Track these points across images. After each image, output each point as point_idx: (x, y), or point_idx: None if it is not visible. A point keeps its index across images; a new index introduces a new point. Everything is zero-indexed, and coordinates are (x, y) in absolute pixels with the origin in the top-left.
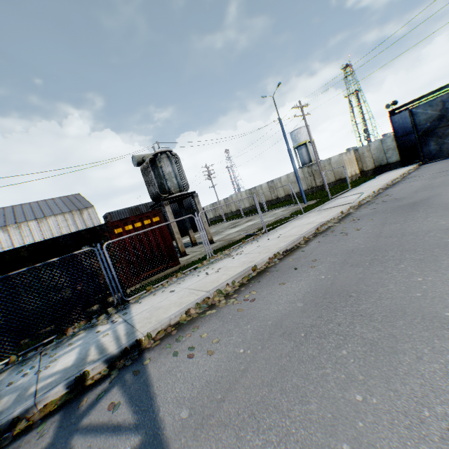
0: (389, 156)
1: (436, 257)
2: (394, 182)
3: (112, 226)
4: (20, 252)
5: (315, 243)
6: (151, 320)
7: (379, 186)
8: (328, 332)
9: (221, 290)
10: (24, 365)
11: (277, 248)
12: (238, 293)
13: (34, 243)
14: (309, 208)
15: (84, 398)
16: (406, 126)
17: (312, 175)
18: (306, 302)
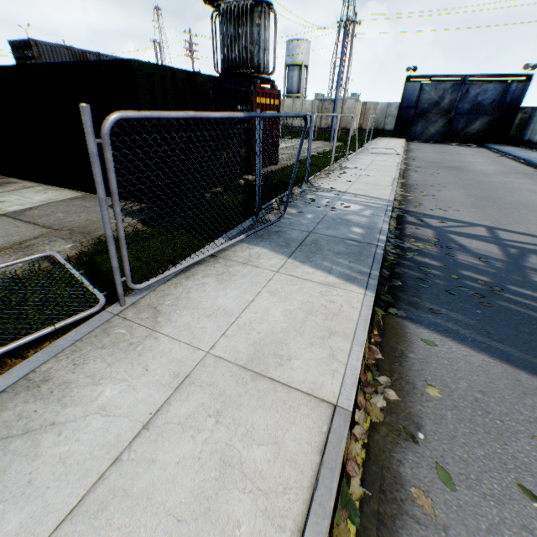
0: (388, 123)
1: (511, 192)
2: (405, 149)
3: (256, 91)
4: (205, 82)
5: (416, 175)
6: (376, 194)
7: (402, 148)
8: (505, 208)
9: (396, 187)
10: (299, 206)
11: (394, 171)
12: (412, 192)
13: (215, 77)
14: (351, 149)
15: (409, 221)
16: (412, 100)
17: (321, 112)
18: (474, 199)
